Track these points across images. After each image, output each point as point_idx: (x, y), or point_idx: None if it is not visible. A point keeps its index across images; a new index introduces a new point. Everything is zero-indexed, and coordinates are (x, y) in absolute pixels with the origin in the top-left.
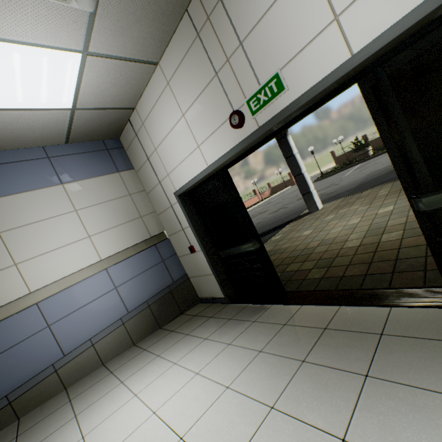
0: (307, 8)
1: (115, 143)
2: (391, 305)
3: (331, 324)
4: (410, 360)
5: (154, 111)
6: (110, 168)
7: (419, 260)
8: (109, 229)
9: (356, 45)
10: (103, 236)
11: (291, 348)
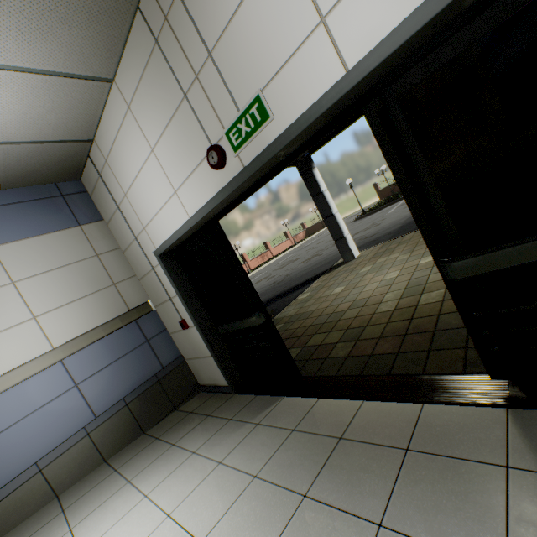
0: (286, 6)
1: (75, 186)
2: (424, 401)
3: (348, 431)
4: (438, 497)
5: (117, 144)
6: (66, 221)
7: (460, 333)
8: (66, 305)
9: (351, 57)
10: (57, 315)
11: (294, 472)
